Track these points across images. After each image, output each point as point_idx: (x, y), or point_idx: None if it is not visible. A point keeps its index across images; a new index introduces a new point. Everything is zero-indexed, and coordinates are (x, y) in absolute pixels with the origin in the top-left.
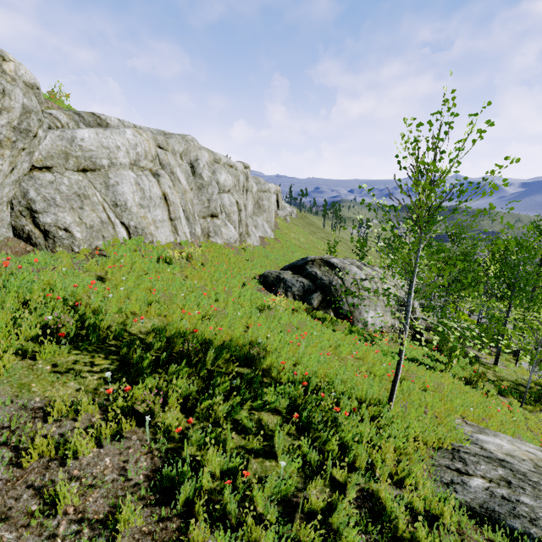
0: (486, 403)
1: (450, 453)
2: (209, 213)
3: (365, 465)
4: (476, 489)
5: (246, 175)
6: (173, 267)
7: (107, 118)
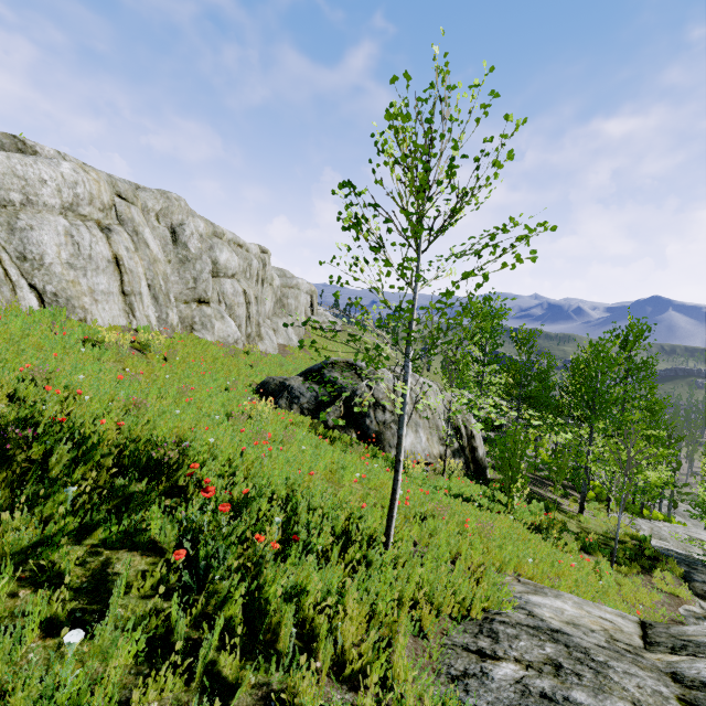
0: (556, 555)
1: (477, 625)
2: (195, 297)
3: (288, 643)
4: (501, 682)
5: (262, 261)
6: (101, 351)
7: (38, 146)
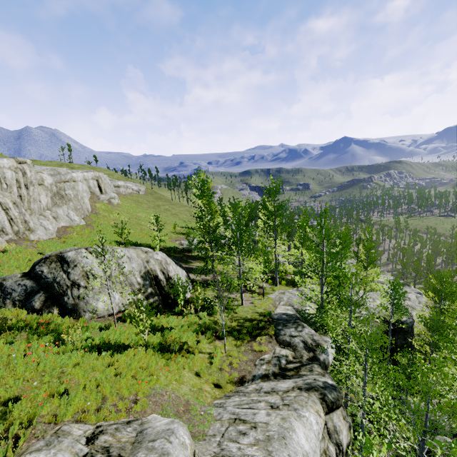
0: (142, 377)
1: None
2: None
3: None
4: None
5: (21, 171)
6: None
7: None
